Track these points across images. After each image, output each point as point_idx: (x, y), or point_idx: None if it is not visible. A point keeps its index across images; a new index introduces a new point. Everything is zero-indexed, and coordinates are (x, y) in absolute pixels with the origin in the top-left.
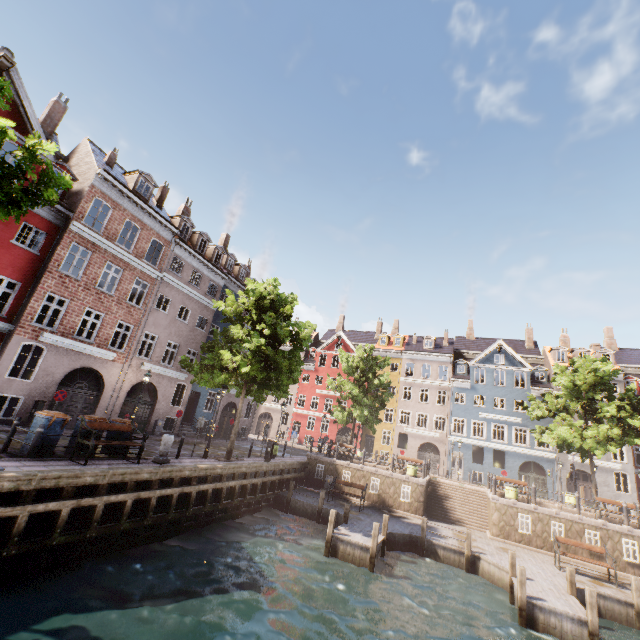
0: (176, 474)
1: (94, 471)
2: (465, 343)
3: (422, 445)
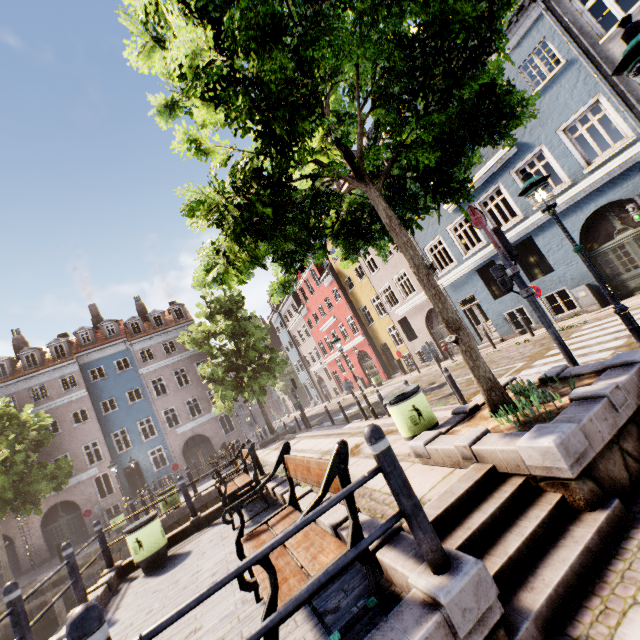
0: None
1: None
2: None
3: (430, 318)
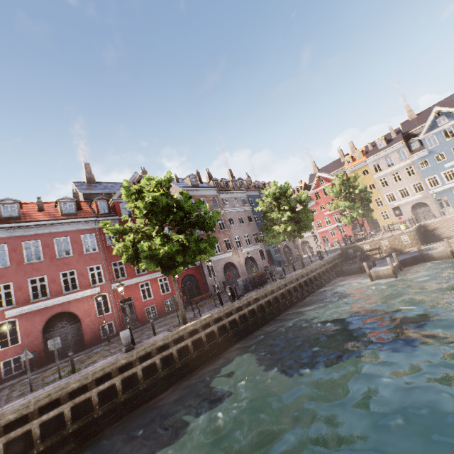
0: (291, 279)
1: (269, 286)
2: (410, 124)
3: (412, 207)
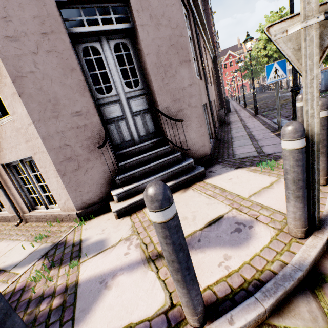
0: None
1: None
2: None
3: None
